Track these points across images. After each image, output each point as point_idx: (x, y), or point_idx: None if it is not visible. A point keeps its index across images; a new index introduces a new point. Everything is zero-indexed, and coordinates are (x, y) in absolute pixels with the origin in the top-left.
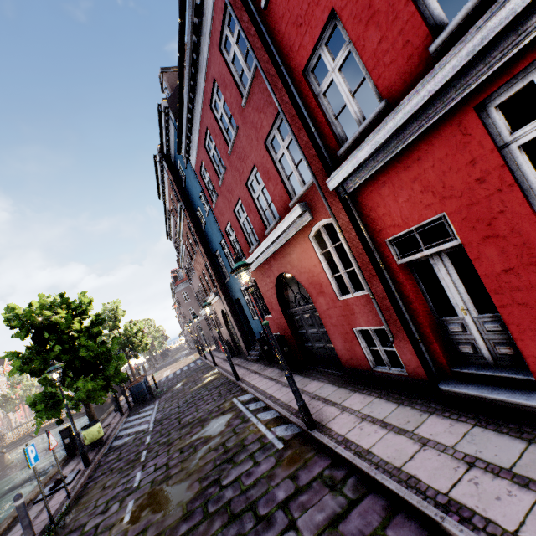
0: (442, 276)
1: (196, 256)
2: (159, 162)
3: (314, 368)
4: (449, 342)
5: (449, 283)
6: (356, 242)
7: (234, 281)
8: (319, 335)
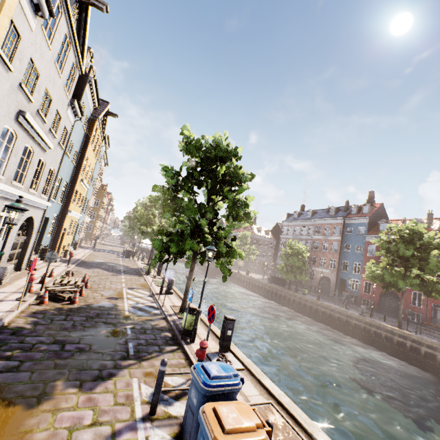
0: (437, 313)
1: (324, 251)
2: (341, 219)
3: (383, 313)
4: (432, 321)
5: (438, 314)
6: (425, 300)
7: (349, 274)
8: (391, 308)
